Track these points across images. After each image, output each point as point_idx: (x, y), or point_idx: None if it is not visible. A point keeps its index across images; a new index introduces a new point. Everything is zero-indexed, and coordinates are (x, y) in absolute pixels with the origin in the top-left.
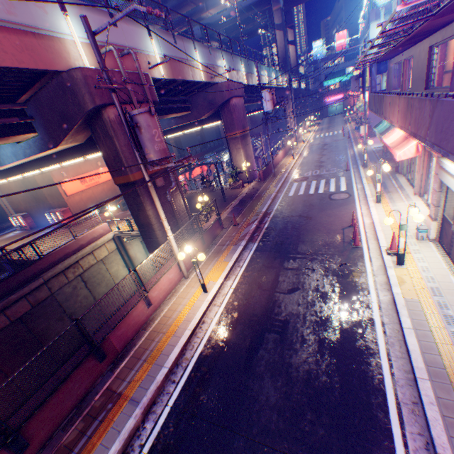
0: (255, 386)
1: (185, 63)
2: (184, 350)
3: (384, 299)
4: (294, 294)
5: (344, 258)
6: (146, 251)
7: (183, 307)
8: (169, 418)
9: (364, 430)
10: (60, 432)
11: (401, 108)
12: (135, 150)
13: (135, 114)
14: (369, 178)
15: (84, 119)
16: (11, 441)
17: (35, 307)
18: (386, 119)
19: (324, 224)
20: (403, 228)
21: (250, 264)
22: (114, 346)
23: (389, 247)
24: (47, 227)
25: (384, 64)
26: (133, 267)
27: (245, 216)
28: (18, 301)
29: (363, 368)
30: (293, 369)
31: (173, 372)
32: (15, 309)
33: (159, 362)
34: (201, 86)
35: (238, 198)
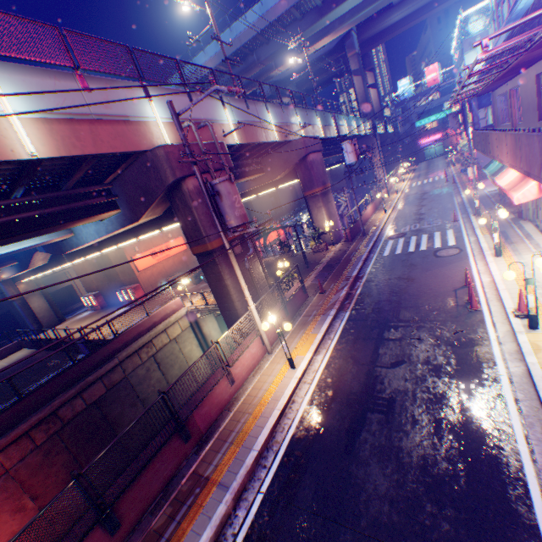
0: (359, 473)
1: (258, 126)
2: (274, 432)
3: (516, 370)
4: (398, 367)
5: (459, 324)
6: (220, 328)
7: (269, 385)
8: (263, 506)
9: (501, 526)
10: (148, 516)
11: (508, 146)
12: (215, 218)
13: (216, 183)
14: (485, 228)
15: (165, 192)
16: (105, 517)
17: (110, 390)
18: (495, 158)
19: (430, 286)
20: (529, 283)
21: (343, 335)
22: (198, 426)
23: (516, 308)
24: (149, 293)
25: (487, 96)
26: (207, 347)
27: (332, 282)
28: (94, 382)
29: (494, 453)
30: (404, 453)
31: (263, 456)
32: (91, 392)
33: (247, 445)
34: (274, 145)
35: (323, 263)
